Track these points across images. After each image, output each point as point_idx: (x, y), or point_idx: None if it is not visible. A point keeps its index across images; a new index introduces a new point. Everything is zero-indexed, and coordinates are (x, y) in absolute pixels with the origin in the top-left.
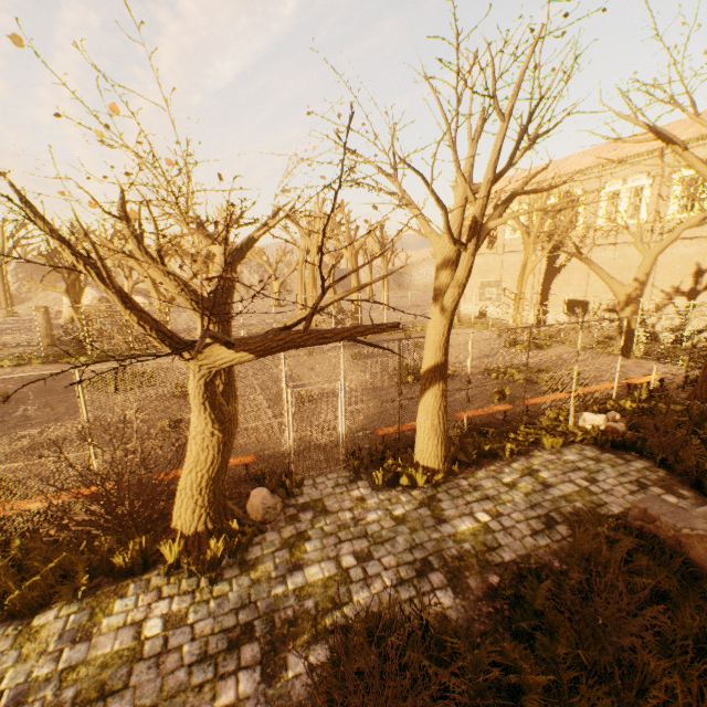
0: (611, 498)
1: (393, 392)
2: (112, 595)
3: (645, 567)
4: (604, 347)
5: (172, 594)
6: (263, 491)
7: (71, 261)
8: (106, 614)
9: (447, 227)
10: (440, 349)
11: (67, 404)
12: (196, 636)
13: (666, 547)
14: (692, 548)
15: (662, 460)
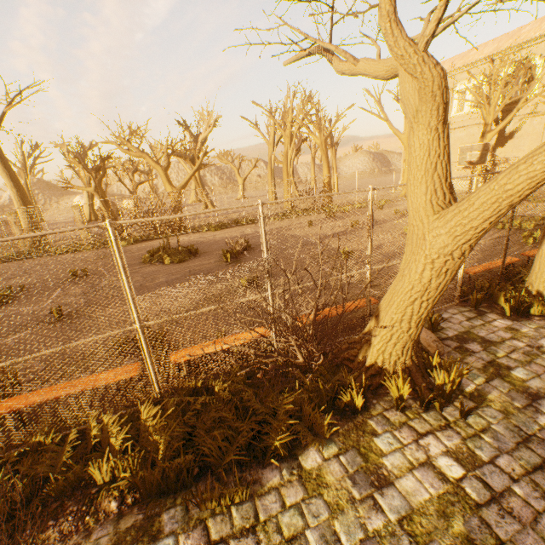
0: None
1: (505, 227)
2: (361, 434)
3: None
4: None
5: (429, 430)
6: None
7: (81, 171)
8: (378, 454)
9: None
10: None
11: (140, 274)
12: (513, 476)
13: None
14: None
15: None
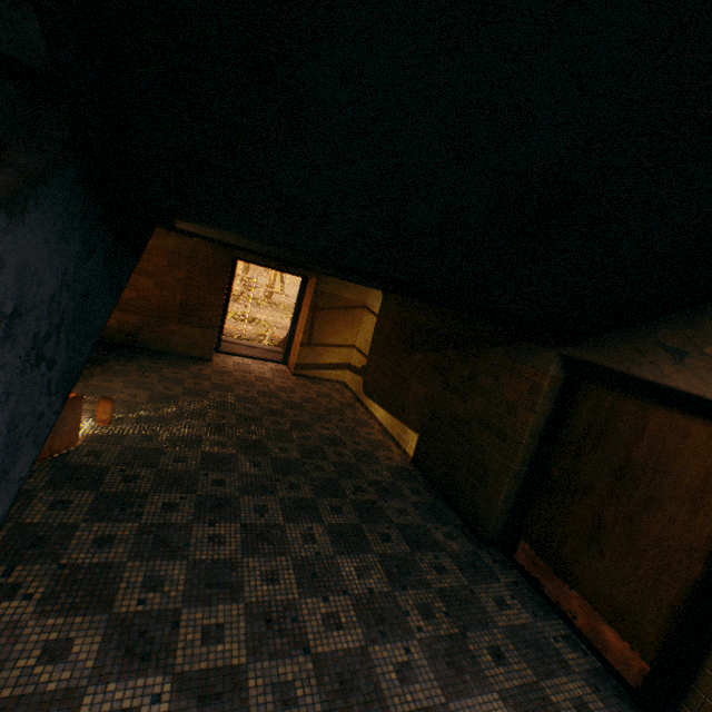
0: None
1: None
2: None
3: None
4: None
5: None
6: None
7: None
8: None
9: None
10: None
11: None
12: None
13: None
14: None
15: None
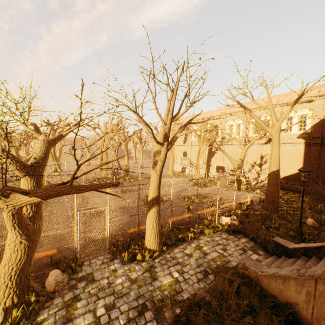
0: (232, 258)
1: (135, 211)
2: None
3: (245, 293)
4: (231, 186)
5: None
6: (57, 271)
7: None
8: None
9: (153, 136)
10: (156, 190)
11: None
12: None
13: (253, 282)
14: (262, 281)
15: (252, 237)
